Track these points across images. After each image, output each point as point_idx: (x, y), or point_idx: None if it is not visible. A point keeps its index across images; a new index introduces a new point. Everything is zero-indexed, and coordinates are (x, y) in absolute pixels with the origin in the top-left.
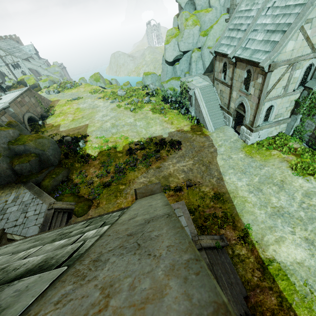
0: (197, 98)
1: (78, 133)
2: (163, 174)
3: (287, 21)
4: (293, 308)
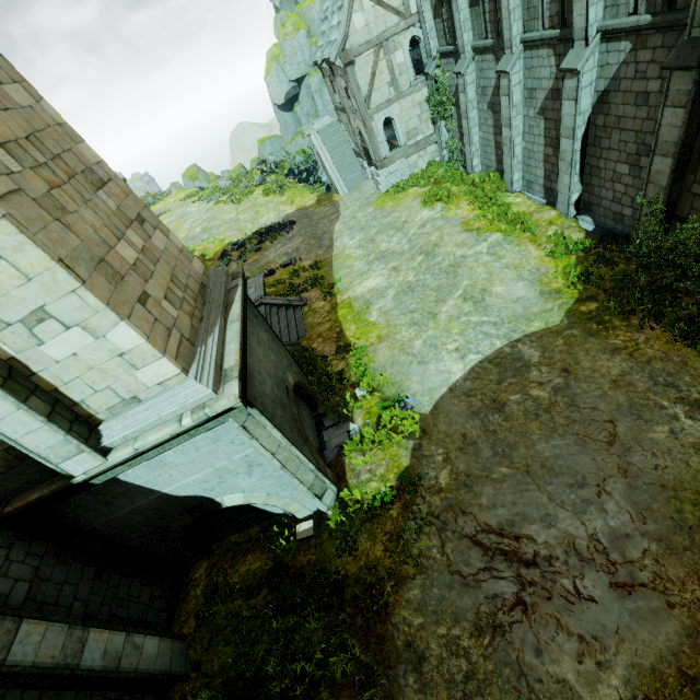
0: (316, 148)
1: None
2: (259, 265)
3: None
4: (341, 325)
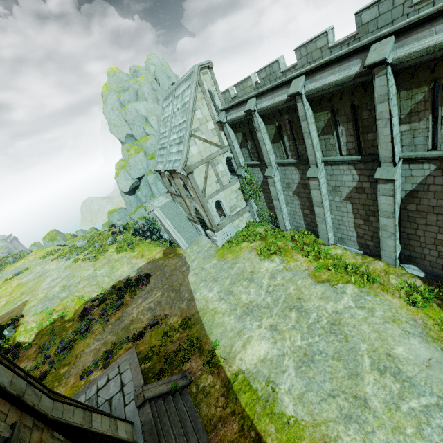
0: (159, 218)
1: (9, 318)
2: (123, 325)
3: (183, 134)
4: (254, 424)
